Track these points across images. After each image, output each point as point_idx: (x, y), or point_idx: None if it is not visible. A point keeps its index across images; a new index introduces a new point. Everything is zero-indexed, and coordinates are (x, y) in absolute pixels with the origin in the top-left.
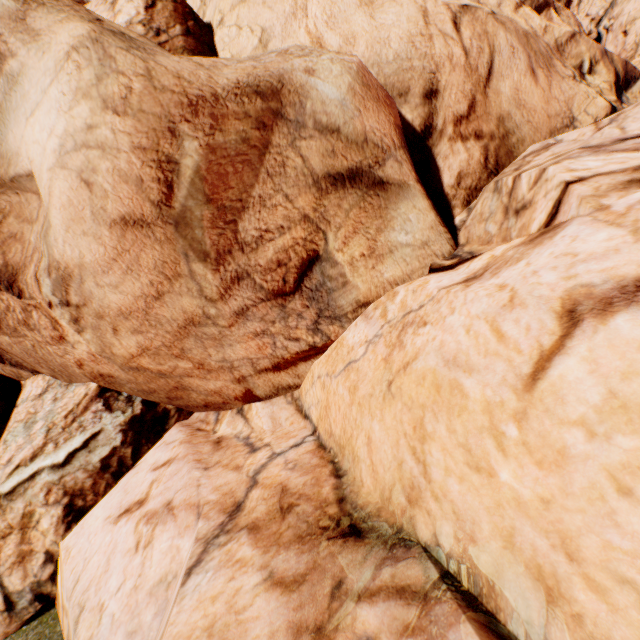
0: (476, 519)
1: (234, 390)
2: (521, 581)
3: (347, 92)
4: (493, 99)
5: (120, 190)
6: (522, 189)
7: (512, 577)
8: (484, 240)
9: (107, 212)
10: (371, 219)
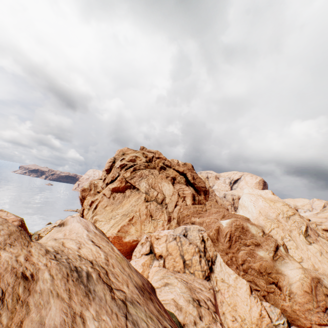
0: None
1: (308, 325)
2: None
3: None
4: None
5: (306, 287)
6: None
7: None
8: None
9: (303, 288)
10: None
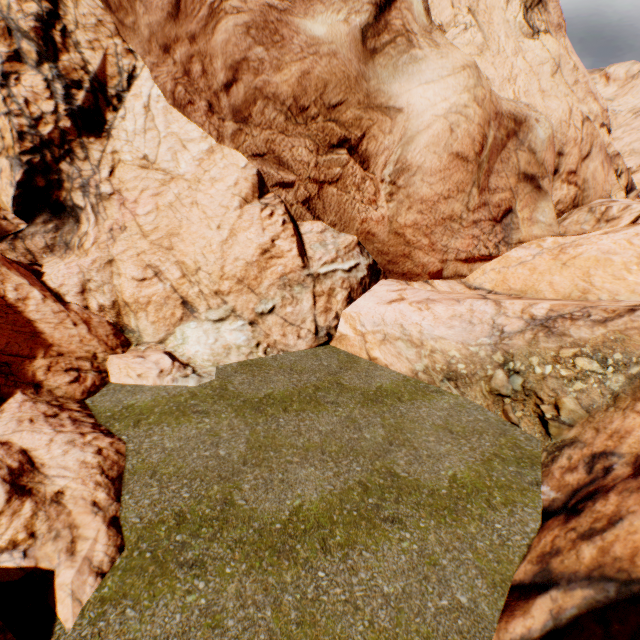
0: (618, 290)
1: (434, 267)
2: (637, 298)
3: (547, 138)
4: (584, 169)
5: (464, 140)
6: (612, 212)
7: (633, 298)
8: (579, 232)
9: (451, 147)
10: (531, 203)
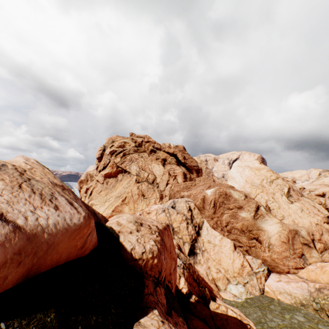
0: None
1: (286, 270)
2: None
3: (305, 233)
4: (323, 238)
5: (283, 238)
6: None
7: None
8: (328, 260)
9: (281, 240)
10: (308, 251)
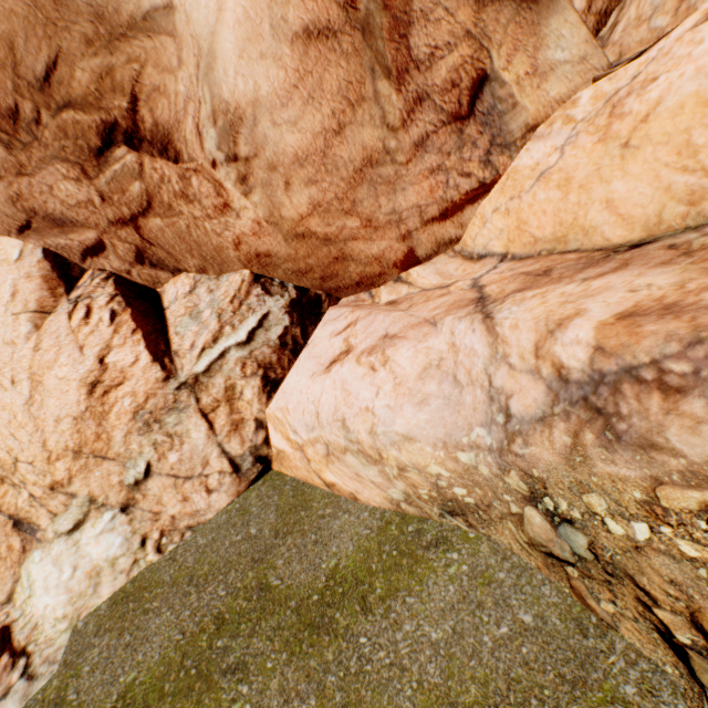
0: None
1: (396, 252)
2: None
3: None
4: None
5: None
6: None
7: None
8: (650, 39)
9: (288, 24)
10: (526, 37)
